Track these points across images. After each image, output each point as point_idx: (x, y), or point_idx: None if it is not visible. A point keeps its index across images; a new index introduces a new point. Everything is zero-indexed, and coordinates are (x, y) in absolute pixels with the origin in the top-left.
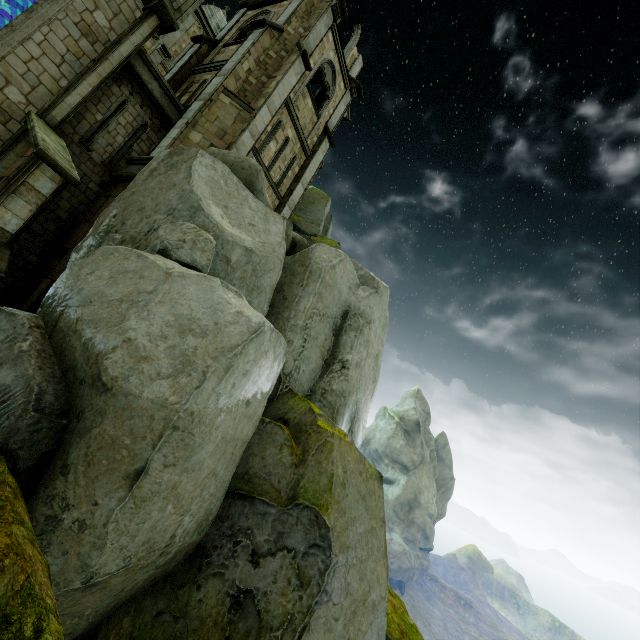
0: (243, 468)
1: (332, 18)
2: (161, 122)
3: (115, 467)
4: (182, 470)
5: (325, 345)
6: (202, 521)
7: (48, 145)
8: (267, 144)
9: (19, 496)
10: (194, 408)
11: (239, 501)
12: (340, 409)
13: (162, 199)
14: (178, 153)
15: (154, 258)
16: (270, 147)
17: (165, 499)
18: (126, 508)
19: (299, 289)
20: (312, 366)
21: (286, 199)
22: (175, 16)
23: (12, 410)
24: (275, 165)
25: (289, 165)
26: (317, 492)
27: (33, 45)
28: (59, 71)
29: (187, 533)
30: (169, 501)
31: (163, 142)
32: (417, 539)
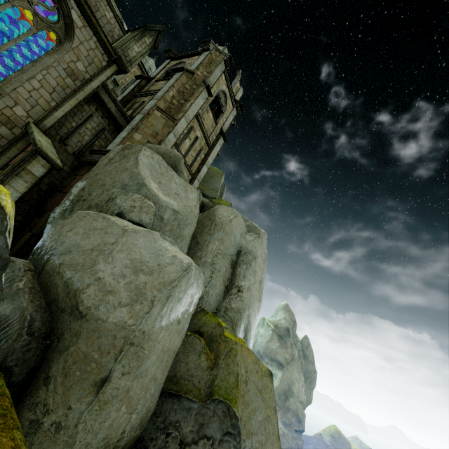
0: (172, 372)
1: (224, 66)
2: (114, 127)
3: (86, 377)
4: (134, 377)
5: (226, 275)
6: (143, 417)
7: (42, 144)
8: (184, 140)
9: (13, 405)
10: (145, 328)
11: (170, 399)
12: (238, 322)
13: (118, 178)
14: (128, 148)
15: (114, 219)
16: (186, 142)
17: (121, 401)
18: (92, 410)
19: (208, 236)
20: (217, 291)
21: (196, 175)
22: (127, 65)
23: (10, 335)
24: (189, 153)
25: (198, 153)
26: (228, 389)
27: (35, 81)
28: (51, 97)
29: (133, 428)
30: (123, 402)
31: (116, 140)
32: (292, 423)
